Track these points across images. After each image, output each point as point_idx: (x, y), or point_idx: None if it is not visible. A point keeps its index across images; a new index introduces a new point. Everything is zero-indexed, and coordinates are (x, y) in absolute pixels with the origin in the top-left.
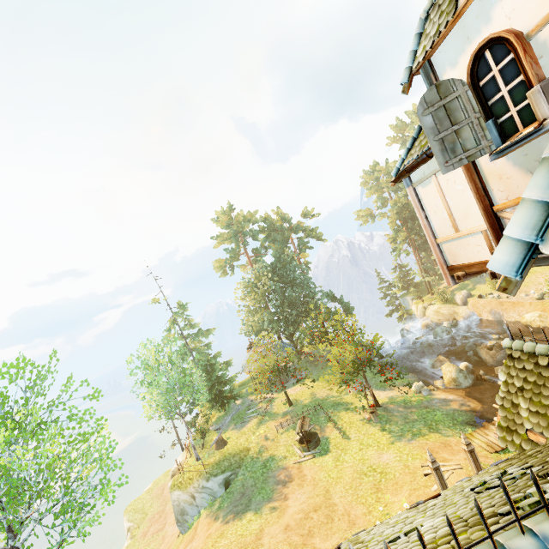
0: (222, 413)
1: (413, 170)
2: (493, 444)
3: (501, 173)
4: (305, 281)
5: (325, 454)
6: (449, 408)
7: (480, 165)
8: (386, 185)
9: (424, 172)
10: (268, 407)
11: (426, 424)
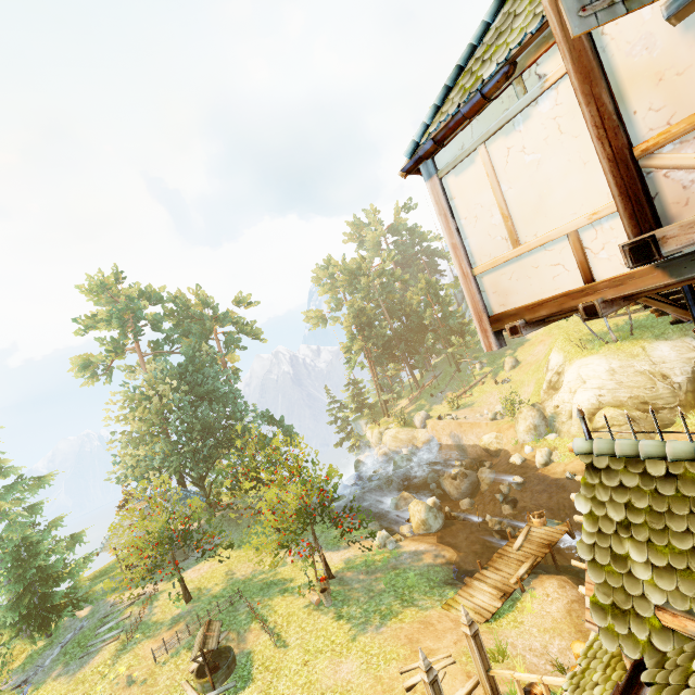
0: (42, 642)
1: (446, 136)
2: (482, 609)
3: (663, 67)
4: (232, 394)
5: (244, 687)
6: (423, 564)
7: (613, 65)
8: (342, 284)
9: (462, 145)
10: (143, 613)
11: (398, 594)
